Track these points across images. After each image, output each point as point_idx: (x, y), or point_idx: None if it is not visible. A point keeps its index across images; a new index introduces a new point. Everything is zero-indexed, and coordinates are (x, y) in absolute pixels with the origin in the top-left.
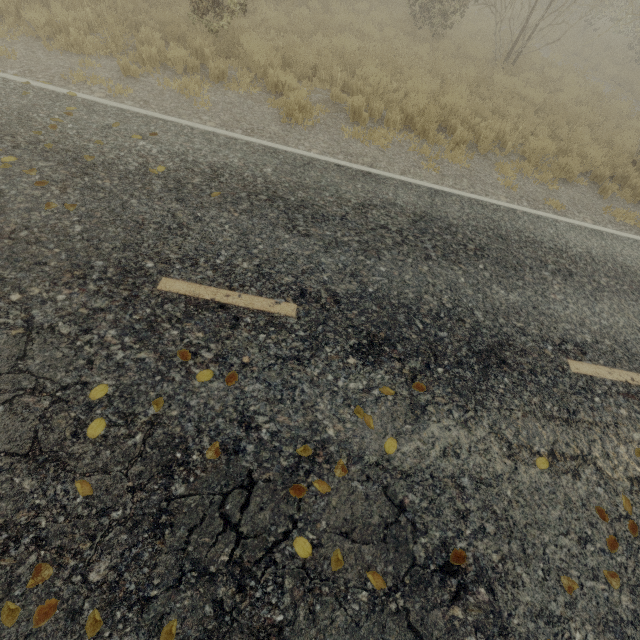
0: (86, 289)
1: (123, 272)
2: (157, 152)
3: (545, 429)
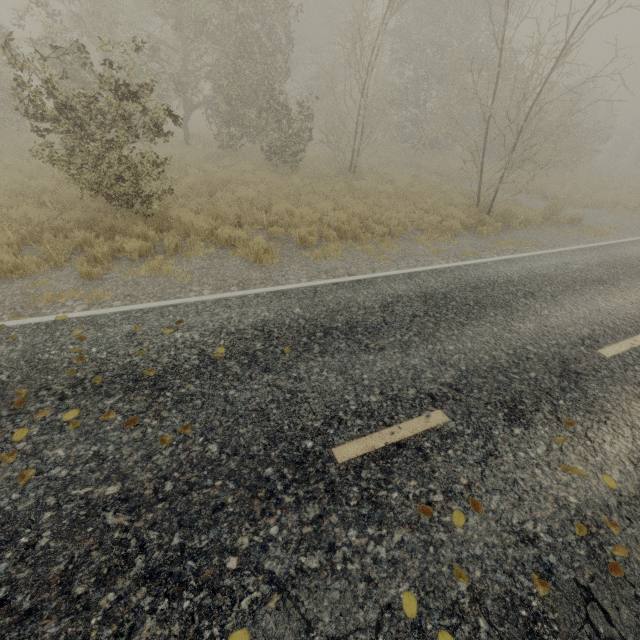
0: (286, 505)
1: (297, 466)
2: (200, 337)
3: None
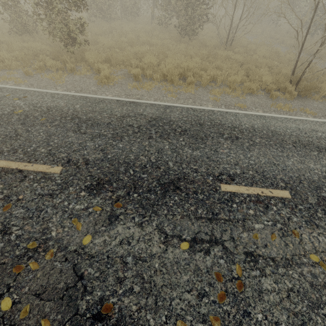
0: None
1: None
2: (23, 104)
3: (193, 225)
